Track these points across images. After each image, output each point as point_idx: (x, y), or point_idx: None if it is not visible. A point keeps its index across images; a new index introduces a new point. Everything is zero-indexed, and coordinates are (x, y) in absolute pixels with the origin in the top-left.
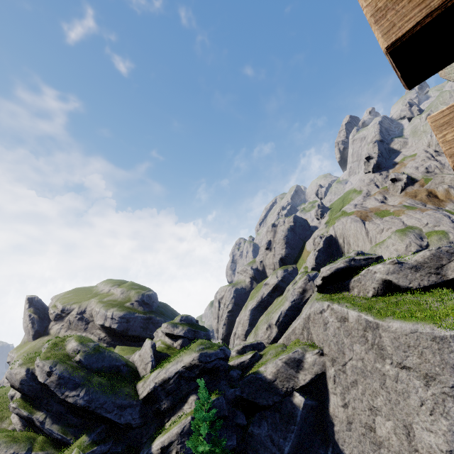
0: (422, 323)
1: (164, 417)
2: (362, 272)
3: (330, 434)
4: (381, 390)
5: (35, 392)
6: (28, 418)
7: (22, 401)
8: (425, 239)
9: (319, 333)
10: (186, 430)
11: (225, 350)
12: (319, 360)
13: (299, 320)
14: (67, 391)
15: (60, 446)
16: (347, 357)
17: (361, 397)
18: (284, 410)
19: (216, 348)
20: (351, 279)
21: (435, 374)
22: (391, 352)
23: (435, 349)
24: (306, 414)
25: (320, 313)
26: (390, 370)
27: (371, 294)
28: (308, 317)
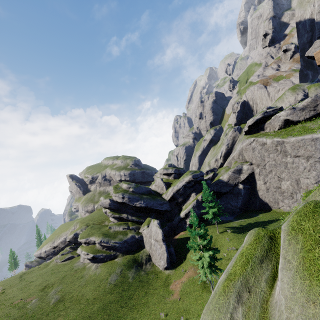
0: (307, 135)
1: (181, 205)
2: (272, 118)
3: (258, 197)
4: (285, 170)
5: (117, 207)
6: (120, 217)
7: (112, 212)
8: (306, 91)
9: (249, 154)
10: (195, 206)
11: (202, 172)
12: (250, 167)
13: (235, 152)
14: (134, 203)
15: (139, 224)
16: (266, 161)
17: (274, 176)
18: (234, 192)
19: (198, 172)
20: (265, 123)
21: (312, 155)
22: (290, 152)
23: (313, 144)
24: (246, 191)
25: (249, 145)
26: (290, 160)
27: (277, 129)
28: (241, 149)
